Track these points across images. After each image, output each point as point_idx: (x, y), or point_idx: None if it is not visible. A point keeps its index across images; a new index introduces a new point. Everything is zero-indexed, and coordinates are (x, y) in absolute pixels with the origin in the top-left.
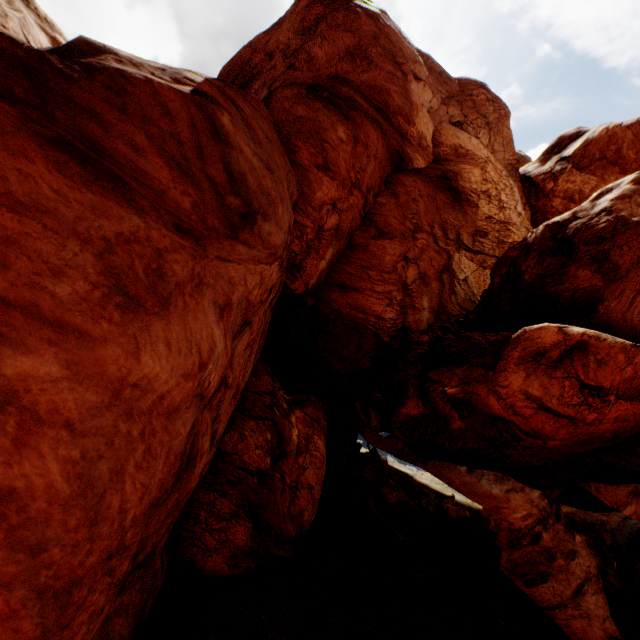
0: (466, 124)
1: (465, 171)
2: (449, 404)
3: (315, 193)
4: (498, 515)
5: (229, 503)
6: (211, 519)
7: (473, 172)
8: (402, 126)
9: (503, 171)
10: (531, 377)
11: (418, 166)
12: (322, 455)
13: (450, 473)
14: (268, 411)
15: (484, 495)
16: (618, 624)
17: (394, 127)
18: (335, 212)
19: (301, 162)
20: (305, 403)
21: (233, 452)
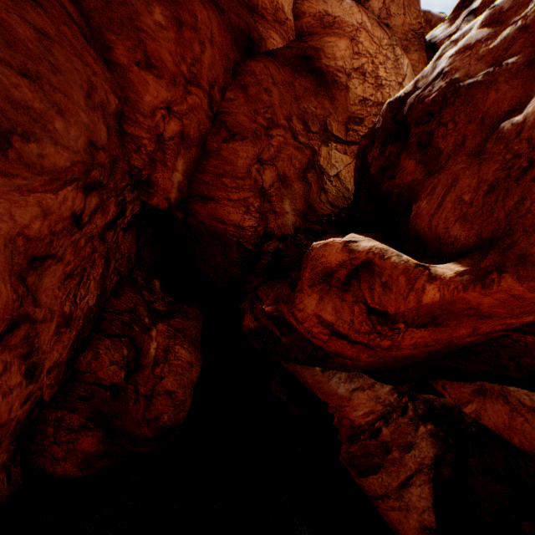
0: None
1: (329, 45)
2: (270, 321)
3: (142, 97)
4: (341, 413)
5: (79, 417)
6: (60, 433)
7: (338, 45)
8: None
9: (384, 39)
10: (325, 300)
11: (273, 47)
12: (186, 362)
13: (305, 372)
14: (126, 328)
15: (331, 394)
16: (436, 515)
17: None
18: (173, 117)
19: (118, 61)
20: (174, 314)
21: (86, 370)
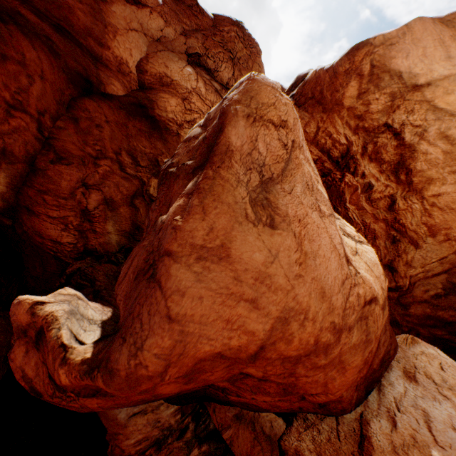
0: (206, 57)
1: (162, 100)
2: None
3: None
4: (115, 441)
5: None
6: None
7: (170, 101)
8: (95, 48)
9: (217, 103)
10: (31, 353)
11: (113, 91)
12: None
13: None
14: None
15: (112, 419)
16: None
17: (85, 48)
18: None
19: None
20: None
21: None
